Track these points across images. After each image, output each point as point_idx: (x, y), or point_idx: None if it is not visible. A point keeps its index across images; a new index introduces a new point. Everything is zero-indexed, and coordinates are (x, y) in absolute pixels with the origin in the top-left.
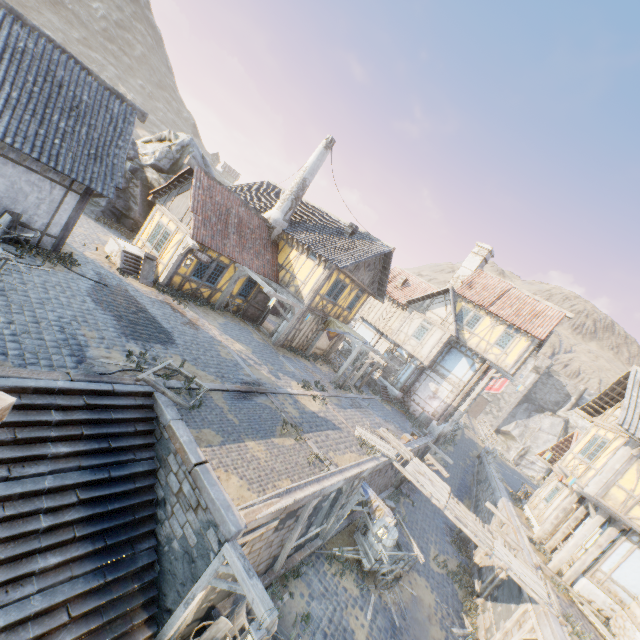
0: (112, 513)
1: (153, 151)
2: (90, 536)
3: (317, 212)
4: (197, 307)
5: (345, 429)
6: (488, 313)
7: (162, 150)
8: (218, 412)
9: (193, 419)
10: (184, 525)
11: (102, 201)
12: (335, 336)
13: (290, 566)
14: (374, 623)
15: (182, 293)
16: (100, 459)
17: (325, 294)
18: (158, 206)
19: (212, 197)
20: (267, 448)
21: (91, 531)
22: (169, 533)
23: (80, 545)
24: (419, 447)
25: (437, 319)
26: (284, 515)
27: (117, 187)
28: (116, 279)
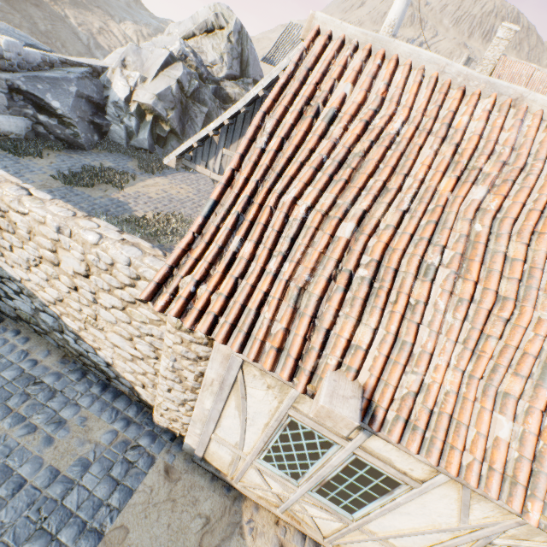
0: None
1: (219, 56)
2: None
3: None
4: None
5: None
6: None
7: (226, 50)
8: None
9: None
10: None
11: None
12: None
13: None
14: None
15: None
16: None
17: None
18: None
19: None
20: None
21: None
22: None
23: None
24: None
25: None
26: None
27: None
28: None
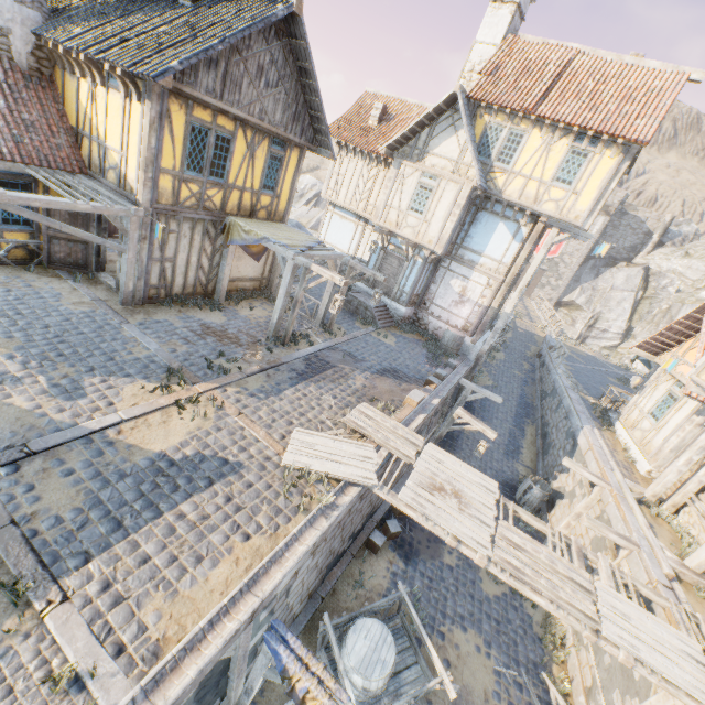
0: None
1: None
2: None
3: None
4: None
5: (255, 459)
6: (536, 122)
7: None
8: None
9: None
10: None
11: None
12: (265, 250)
13: None
14: None
15: None
16: None
17: (182, 168)
18: None
19: None
20: None
21: None
22: None
23: None
24: (443, 398)
25: (445, 165)
26: None
27: None
28: None
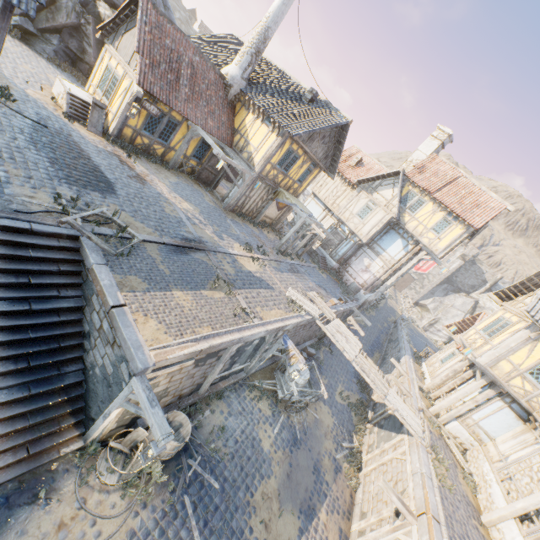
0: (36, 340)
1: None
2: (13, 357)
3: (279, 74)
4: (149, 163)
5: (277, 289)
6: (432, 199)
7: None
8: (149, 262)
9: (120, 266)
10: (104, 356)
11: (53, 38)
12: (284, 207)
13: (214, 391)
14: (279, 435)
15: (133, 147)
16: (19, 293)
17: (276, 163)
18: (106, 46)
19: (161, 38)
20: (194, 298)
21: (12, 354)
22: (93, 361)
23: (1, 364)
24: (344, 310)
25: (382, 201)
26: (204, 355)
27: (39, 2)
28: (60, 123)
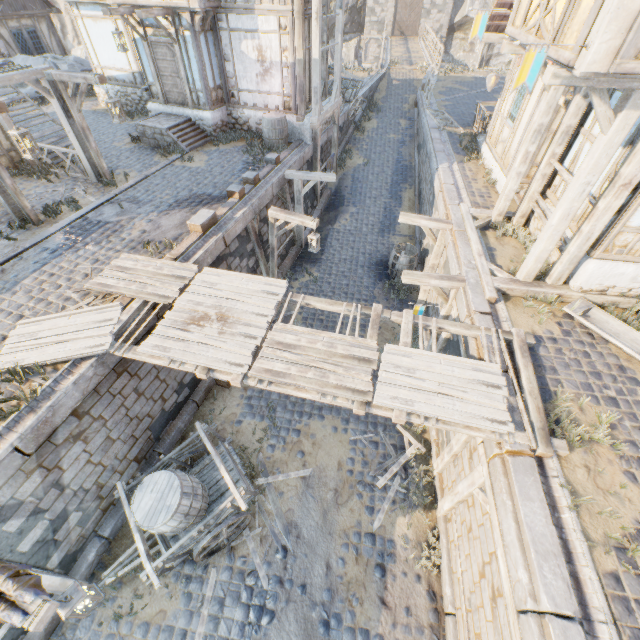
0: None
1: None
2: None
3: None
4: None
5: None
6: None
7: None
8: None
9: None
10: None
11: None
12: None
13: None
14: None
15: None
16: None
17: None
18: None
19: None
20: None
21: None
22: None
23: None
24: (260, 204)
25: None
26: None
27: None
28: None
